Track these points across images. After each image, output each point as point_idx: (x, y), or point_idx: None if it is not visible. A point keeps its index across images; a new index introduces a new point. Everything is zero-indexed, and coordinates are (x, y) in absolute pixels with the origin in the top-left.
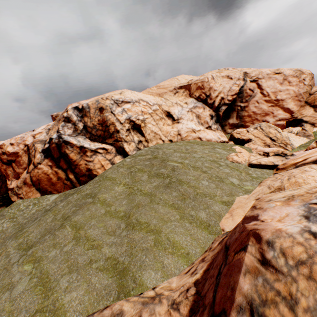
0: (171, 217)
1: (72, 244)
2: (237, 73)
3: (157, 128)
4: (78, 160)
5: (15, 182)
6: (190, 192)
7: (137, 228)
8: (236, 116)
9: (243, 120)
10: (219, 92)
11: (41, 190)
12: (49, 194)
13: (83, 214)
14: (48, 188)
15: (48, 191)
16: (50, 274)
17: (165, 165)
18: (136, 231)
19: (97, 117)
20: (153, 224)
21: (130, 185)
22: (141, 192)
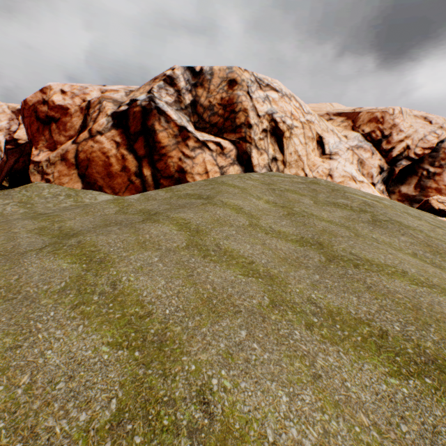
0: (441, 274)
1: (189, 253)
2: (440, 118)
3: (303, 150)
4: (169, 148)
5: (45, 153)
6: (444, 246)
7: (372, 269)
8: (415, 183)
9: (426, 193)
10: (407, 136)
11: (86, 179)
12: (97, 191)
13: (197, 213)
14: (99, 181)
15: (96, 186)
16: (145, 299)
17: (344, 195)
18: (375, 273)
19: (220, 92)
20: (415, 273)
21: (281, 204)
22: (319, 218)
